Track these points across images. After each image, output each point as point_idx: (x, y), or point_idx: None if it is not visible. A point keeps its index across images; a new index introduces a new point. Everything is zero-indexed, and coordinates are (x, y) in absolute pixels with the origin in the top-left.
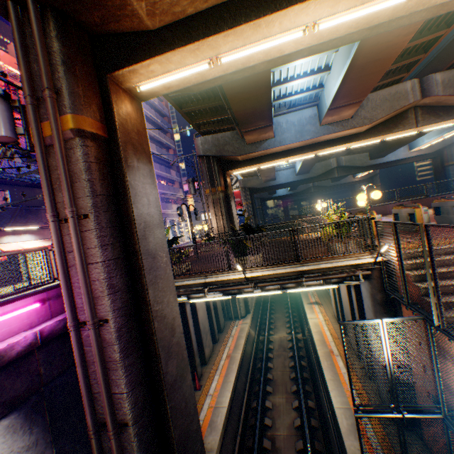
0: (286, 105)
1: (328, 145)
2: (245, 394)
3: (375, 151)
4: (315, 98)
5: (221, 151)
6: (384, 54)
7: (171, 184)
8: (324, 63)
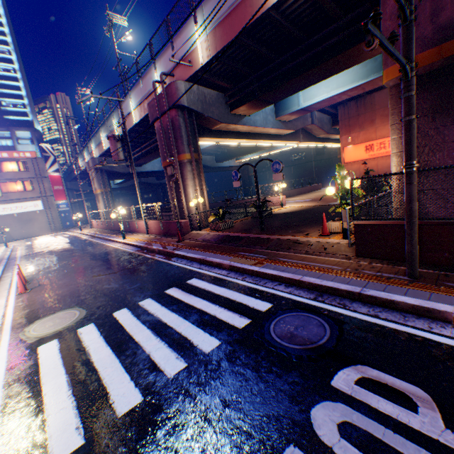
0: None
1: (269, 138)
2: None
3: (224, 156)
4: None
5: (208, 110)
6: (368, 88)
7: None
8: None
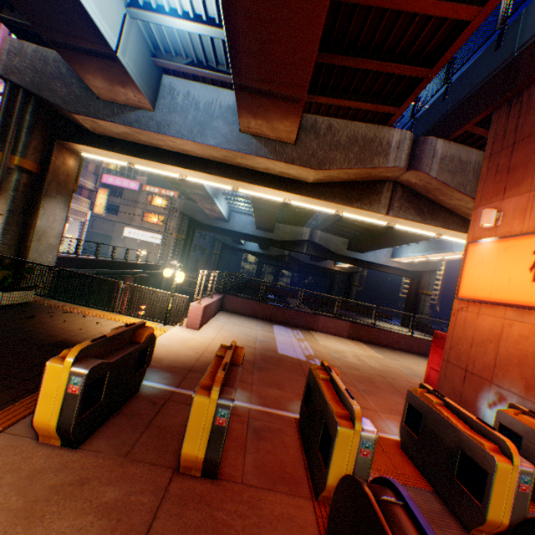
0: (188, 55)
1: (253, 179)
2: None
3: (355, 241)
4: None
5: (44, 86)
6: None
7: None
8: None
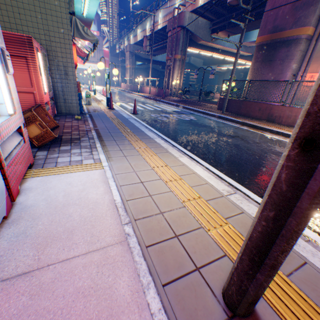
0: None
1: (233, 56)
2: None
3: (209, 62)
4: None
5: (197, 32)
6: None
7: None
8: None
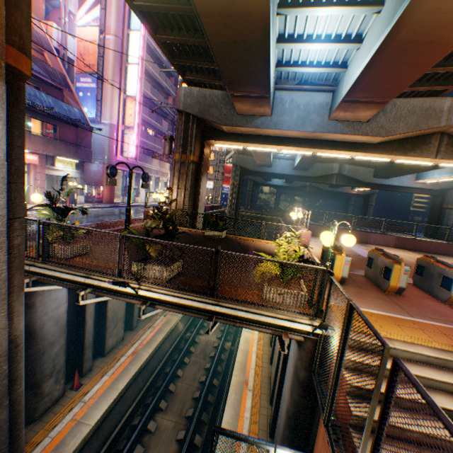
0: (297, 79)
1: (331, 147)
2: (132, 404)
3: (382, 170)
4: (334, 81)
5: (205, 112)
6: (440, 36)
7: (160, 136)
8: (357, 29)
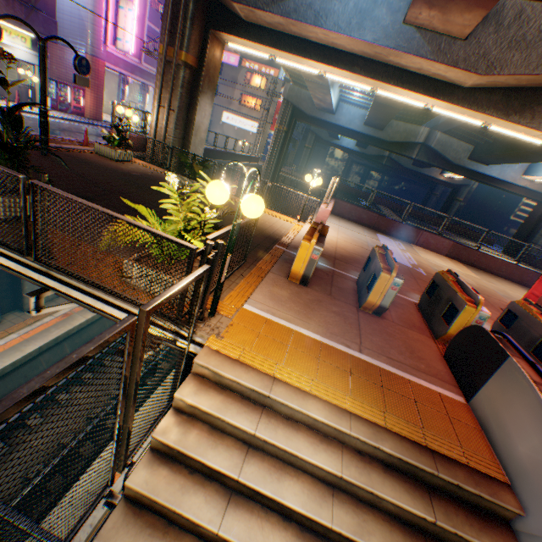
0: None
1: (399, 81)
2: None
3: (483, 150)
4: None
5: None
6: None
7: None
8: None
